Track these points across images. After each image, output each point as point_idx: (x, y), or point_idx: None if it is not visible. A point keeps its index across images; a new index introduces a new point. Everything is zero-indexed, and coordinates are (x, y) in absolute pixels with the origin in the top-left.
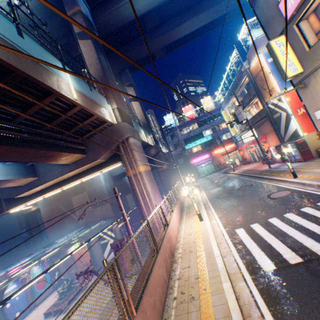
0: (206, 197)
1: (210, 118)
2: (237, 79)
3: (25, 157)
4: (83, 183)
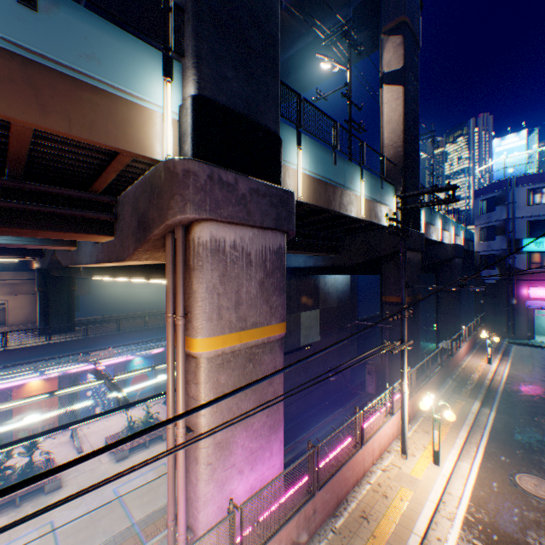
0: (450, 542)
1: None
2: None
3: None
4: None
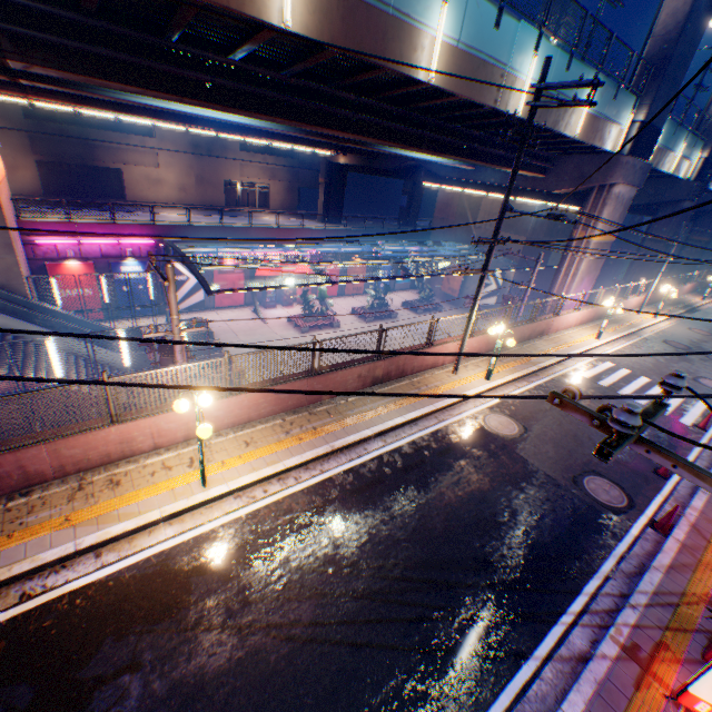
0: (654, 331)
1: None
2: None
3: (486, 166)
4: None
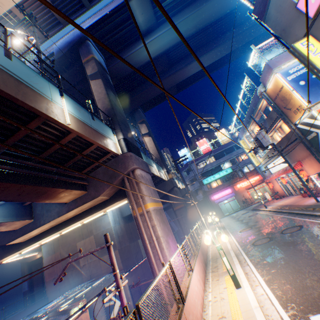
0: (236, 244)
1: (227, 150)
2: (253, 105)
3: (9, 194)
4: (90, 225)
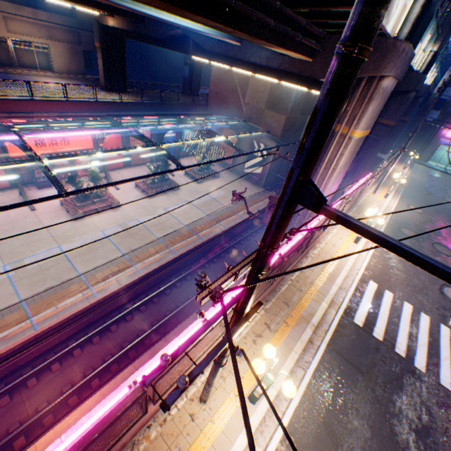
0: (389, 214)
1: None
2: None
3: (252, 41)
4: None
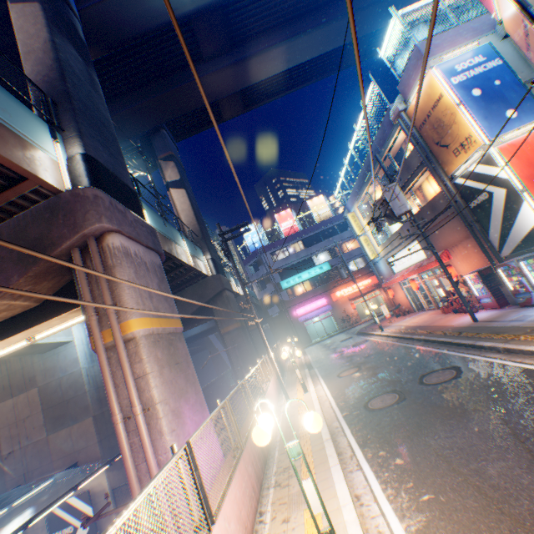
0: (333, 403)
1: (325, 233)
2: (379, 142)
3: None
4: (32, 366)
